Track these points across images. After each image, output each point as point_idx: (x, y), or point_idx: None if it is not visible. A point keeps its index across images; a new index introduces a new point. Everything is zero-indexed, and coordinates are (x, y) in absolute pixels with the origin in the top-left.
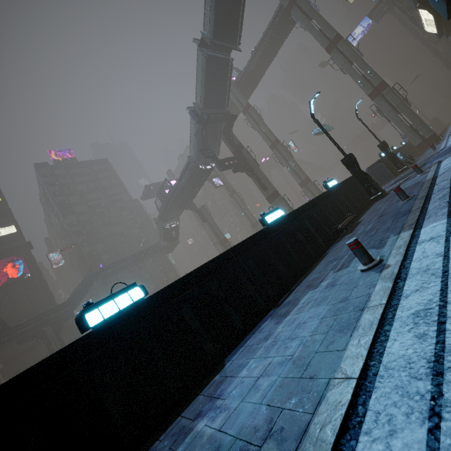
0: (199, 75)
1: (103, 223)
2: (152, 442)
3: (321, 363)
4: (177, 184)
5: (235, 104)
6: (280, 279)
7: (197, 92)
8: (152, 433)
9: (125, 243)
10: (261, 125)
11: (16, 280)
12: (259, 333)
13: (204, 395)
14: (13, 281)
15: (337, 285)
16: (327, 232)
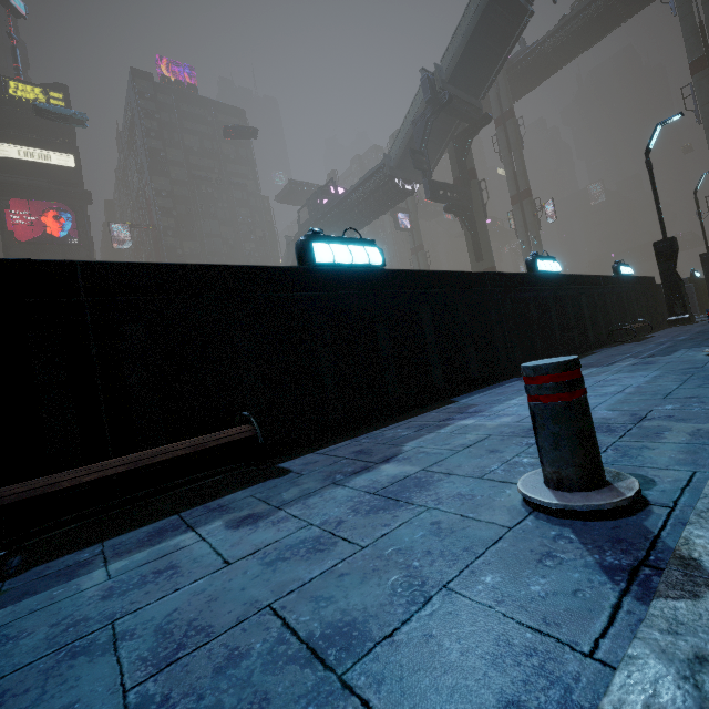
0: (468, 18)
1: (205, 212)
2: (366, 431)
3: (701, 392)
4: (346, 195)
5: (488, 102)
6: (533, 348)
7: (450, 48)
8: (360, 426)
9: (227, 257)
10: (515, 155)
11: (56, 240)
12: (509, 387)
13: (439, 412)
14: (51, 240)
15: (659, 363)
16: (601, 328)
